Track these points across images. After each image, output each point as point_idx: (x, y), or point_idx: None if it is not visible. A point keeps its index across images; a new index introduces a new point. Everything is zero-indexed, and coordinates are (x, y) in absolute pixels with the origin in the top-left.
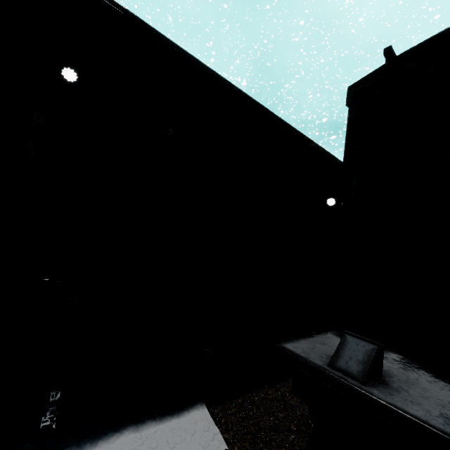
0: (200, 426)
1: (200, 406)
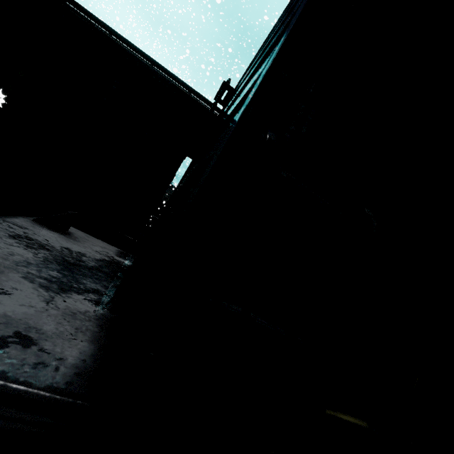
0: None
1: None
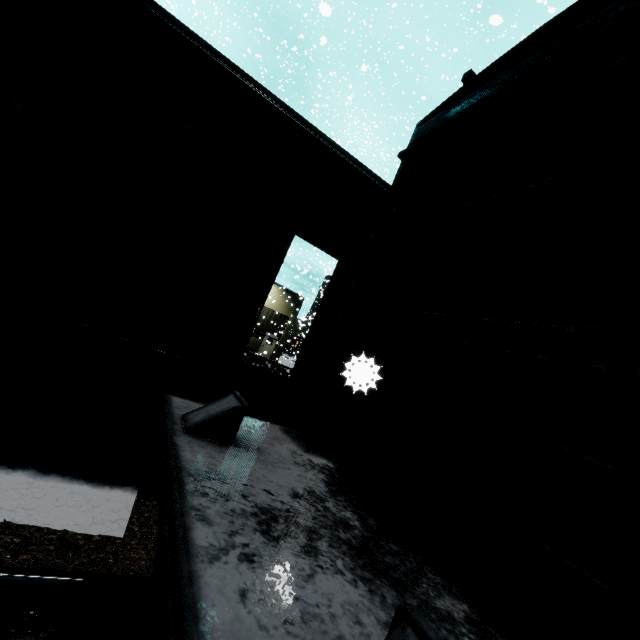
0: (111, 505)
1: (130, 489)
